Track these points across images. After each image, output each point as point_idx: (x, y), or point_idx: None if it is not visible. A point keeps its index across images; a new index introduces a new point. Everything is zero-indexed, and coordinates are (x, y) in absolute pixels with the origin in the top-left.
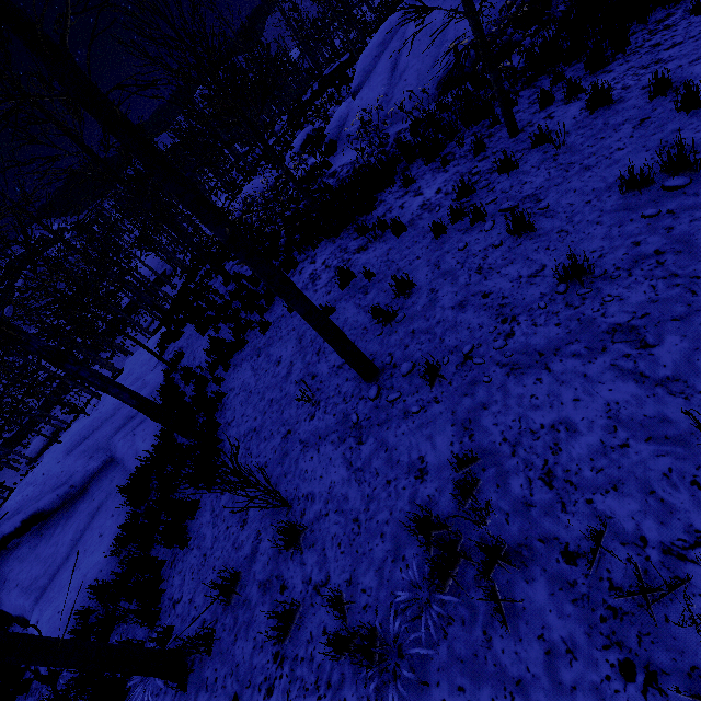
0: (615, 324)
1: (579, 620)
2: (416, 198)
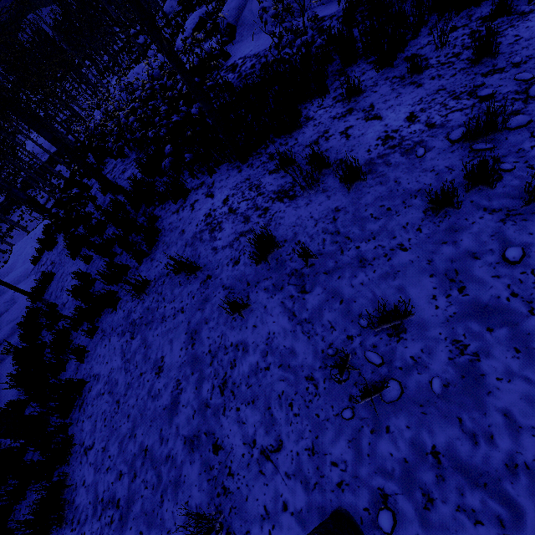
0: None
1: None
2: (371, 124)
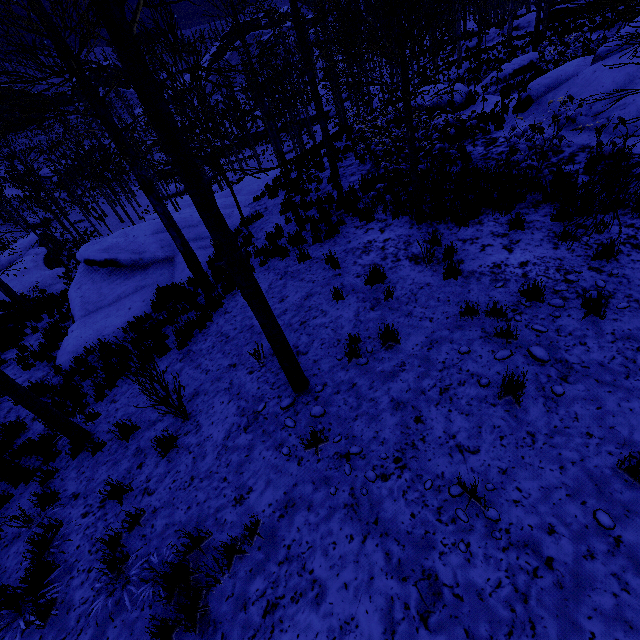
0: (435, 573)
1: None
2: (502, 252)
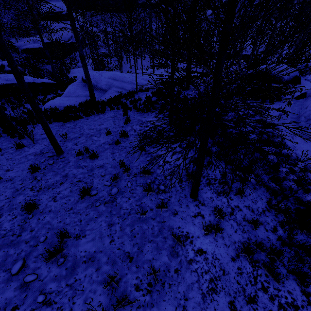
0: (2, 216)
1: None
2: (170, 153)
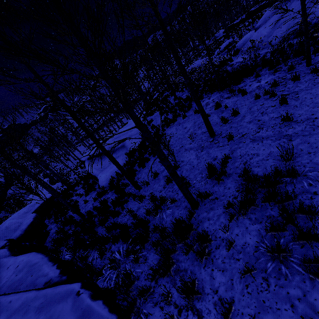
0: (287, 134)
1: (234, 185)
2: (257, 83)
